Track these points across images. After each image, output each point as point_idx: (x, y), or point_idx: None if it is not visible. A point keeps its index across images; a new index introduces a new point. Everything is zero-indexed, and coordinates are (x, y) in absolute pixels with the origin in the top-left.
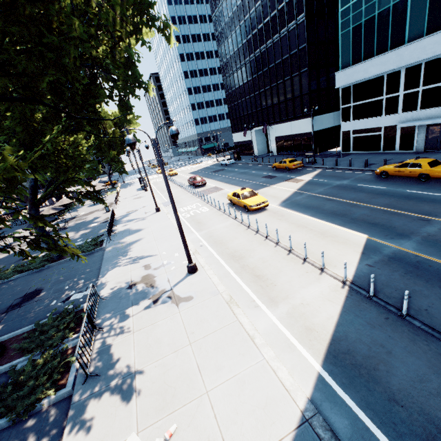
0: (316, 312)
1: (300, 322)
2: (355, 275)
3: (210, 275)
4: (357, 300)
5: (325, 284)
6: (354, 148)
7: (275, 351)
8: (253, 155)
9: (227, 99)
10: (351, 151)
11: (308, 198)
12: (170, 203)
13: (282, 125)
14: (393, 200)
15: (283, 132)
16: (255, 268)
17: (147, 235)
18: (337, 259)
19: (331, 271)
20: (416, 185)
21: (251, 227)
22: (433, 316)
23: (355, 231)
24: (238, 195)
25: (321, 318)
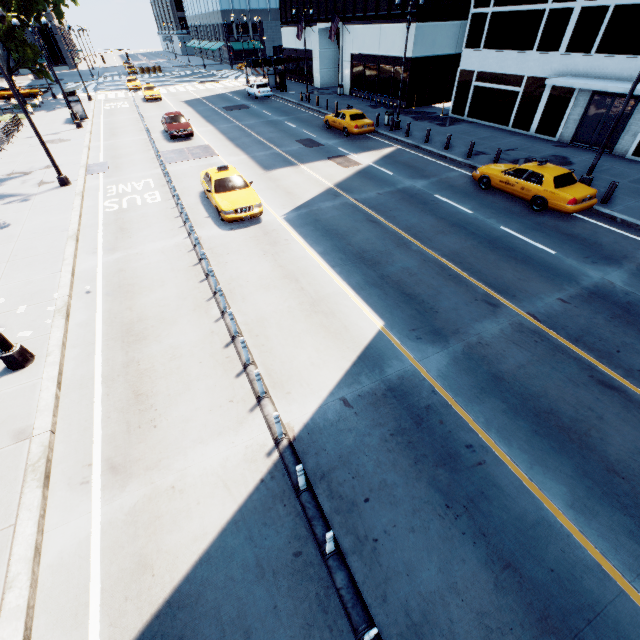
0: (184, 517)
1: (138, 541)
2: (307, 425)
3: (46, 380)
4: (274, 495)
5: (243, 441)
6: (471, 111)
7: (42, 623)
8: (312, 85)
9: None
10: (464, 115)
11: (341, 208)
12: (103, 169)
13: (366, 29)
14: (469, 246)
15: (365, 46)
16: (147, 372)
17: (3, 244)
18: (302, 375)
19: (270, 409)
20: (521, 216)
21: (203, 261)
22: (377, 561)
23: (370, 308)
24: (210, 181)
25: (183, 536)
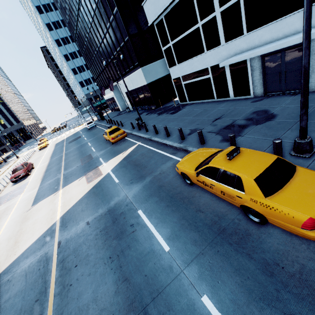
0: None
1: None
2: None
3: None
4: None
5: None
6: (189, 97)
7: None
8: (120, 111)
9: (85, 60)
10: (187, 101)
11: (30, 273)
12: None
13: (125, 80)
14: None
15: (128, 87)
16: None
17: None
18: None
19: None
20: (236, 245)
21: None
22: None
23: None
24: None
25: None
